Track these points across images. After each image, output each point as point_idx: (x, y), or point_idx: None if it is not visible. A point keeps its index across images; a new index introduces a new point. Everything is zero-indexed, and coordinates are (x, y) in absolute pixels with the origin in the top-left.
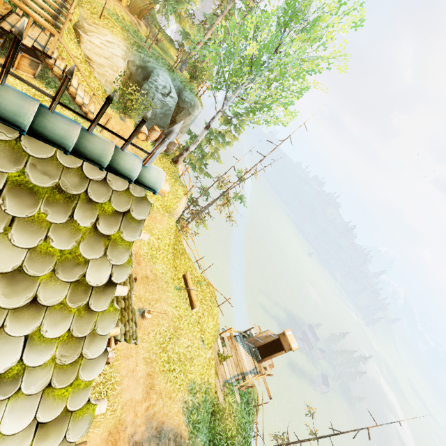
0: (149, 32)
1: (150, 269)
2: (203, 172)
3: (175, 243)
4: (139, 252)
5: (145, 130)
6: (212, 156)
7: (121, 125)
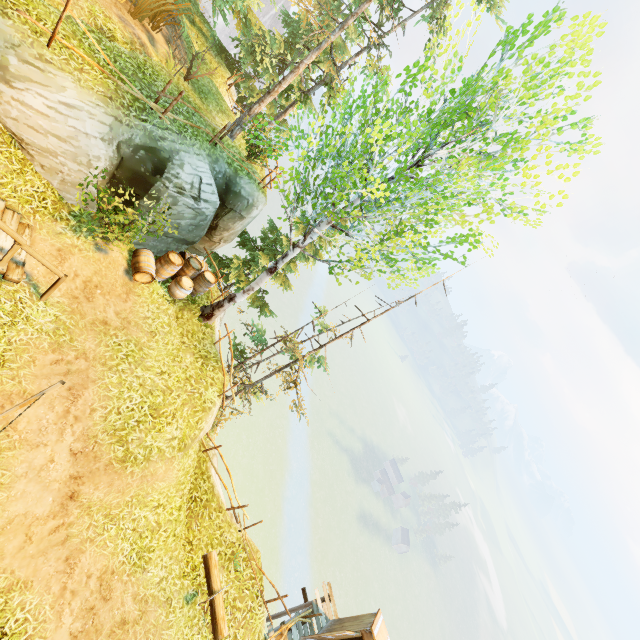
0: (174, 53)
1: (132, 593)
2: (258, 305)
3: (194, 486)
4: (111, 565)
5: (149, 266)
6: (278, 279)
7: (97, 261)
